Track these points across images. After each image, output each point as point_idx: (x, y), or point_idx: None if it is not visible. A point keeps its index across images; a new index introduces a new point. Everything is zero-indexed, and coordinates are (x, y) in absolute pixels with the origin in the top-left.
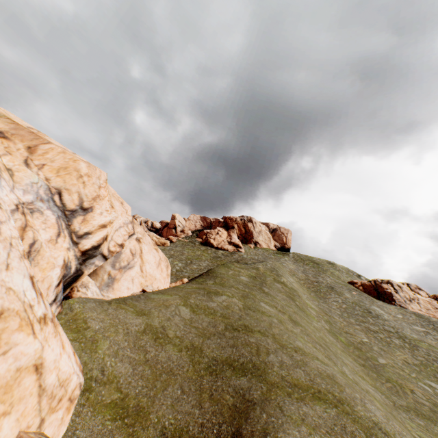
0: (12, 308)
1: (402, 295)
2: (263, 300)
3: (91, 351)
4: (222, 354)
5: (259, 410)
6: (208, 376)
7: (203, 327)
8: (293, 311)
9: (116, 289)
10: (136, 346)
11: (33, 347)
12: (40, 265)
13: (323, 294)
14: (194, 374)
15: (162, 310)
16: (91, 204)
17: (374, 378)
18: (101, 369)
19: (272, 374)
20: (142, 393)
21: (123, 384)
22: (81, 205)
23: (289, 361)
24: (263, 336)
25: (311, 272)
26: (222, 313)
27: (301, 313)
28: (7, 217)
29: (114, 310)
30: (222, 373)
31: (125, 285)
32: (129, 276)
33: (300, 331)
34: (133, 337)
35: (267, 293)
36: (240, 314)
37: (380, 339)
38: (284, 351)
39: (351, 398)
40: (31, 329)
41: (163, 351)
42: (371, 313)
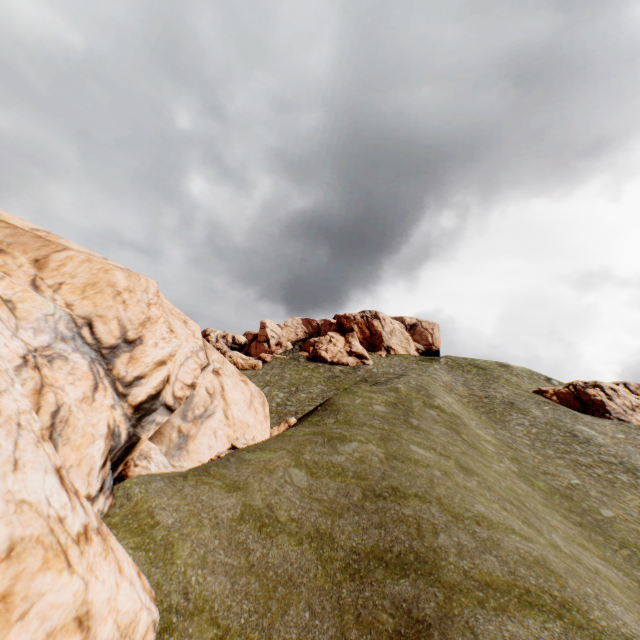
0: (29, 535)
1: (620, 402)
2: (413, 439)
3: (165, 563)
4: (364, 541)
5: (437, 637)
6: (348, 581)
7: (330, 498)
8: (461, 450)
9: (191, 451)
10: (232, 544)
11: (70, 590)
12: (72, 442)
13: (499, 416)
14: (326, 581)
15: (264, 478)
16: (139, 332)
17: (601, 543)
18: (183, 592)
19: (448, 569)
20: (250, 624)
21: (219, 611)
22: (124, 337)
23: (471, 543)
24: (424, 503)
25: (476, 382)
26: (354, 471)
27: (473, 453)
28: (9, 381)
29: (193, 488)
30: (370, 574)
31: (205, 442)
32: (209, 429)
33: (477, 484)
34: (225, 529)
35: (418, 427)
36: (382, 469)
37: (598, 477)
38: (460, 525)
39: (580, 598)
40: (63, 561)
41: (275, 547)
42: (578, 437)
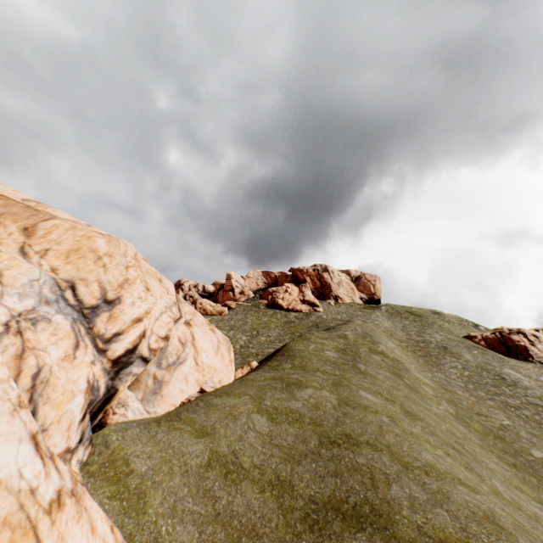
0: None
1: (541, 347)
2: (362, 385)
3: (137, 513)
4: (321, 489)
5: None
6: (308, 533)
7: (289, 444)
8: (404, 395)
9: (165, 395)
10: (200, 491)
11: None
12: (52, 400)
13: (435, 359)
14: (287, 532)
15: (230, 424)
16: (117, 293)
17: (535, 485)
18: (154, 542)
19: (403, 524)
20: None
21: None
22: (103, 298)
23: (422, 495)
24: (375, 451)
25: (413, 328)
26: (311, 417)
27: (414, 396)
28: None
29: (165, 434)
30: (328, 526)
31: (177, 387)
32: (181, 374)
33: (421, 429)
34: (194, 476)
35: (365, 372)
36: (336, 415)
37: (527, 419)
38: (410, 476)
39: None
40: (32, 538)
41: (239, 494)
42: (506, 380)
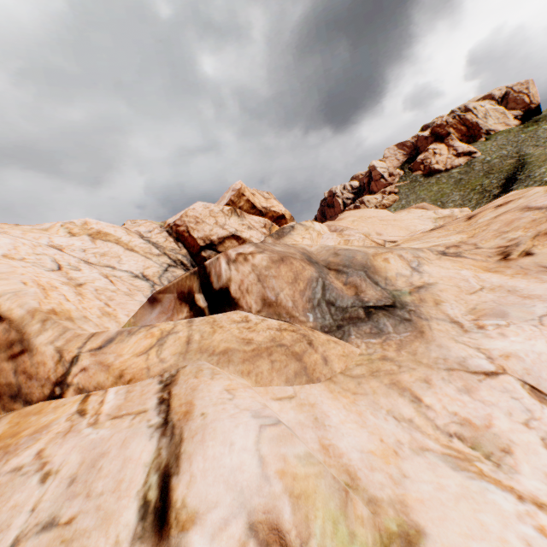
0: None
1: None
2: None
3: None
4: None
5: None
6: None
7: None
8: None
9: None
10: None
11: None
12: None
13: None
14: None
15: None
16: None
17: None
18: None
19: None
20: None
21: None
22: None
23: None
24: None
25: None
26: None
27: None
28: None
29: None
30: None
31: None
32: None
33: None
34: None
35: None
36: None
37: None
38: None
39: None
40: None
41: None
42: None
